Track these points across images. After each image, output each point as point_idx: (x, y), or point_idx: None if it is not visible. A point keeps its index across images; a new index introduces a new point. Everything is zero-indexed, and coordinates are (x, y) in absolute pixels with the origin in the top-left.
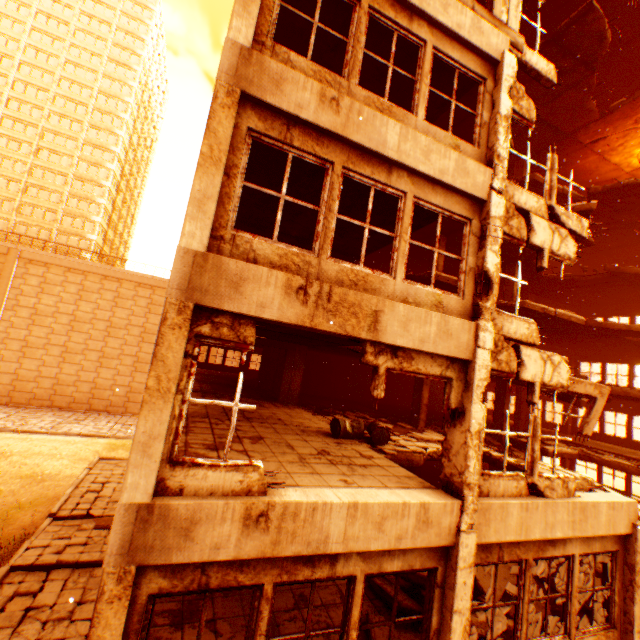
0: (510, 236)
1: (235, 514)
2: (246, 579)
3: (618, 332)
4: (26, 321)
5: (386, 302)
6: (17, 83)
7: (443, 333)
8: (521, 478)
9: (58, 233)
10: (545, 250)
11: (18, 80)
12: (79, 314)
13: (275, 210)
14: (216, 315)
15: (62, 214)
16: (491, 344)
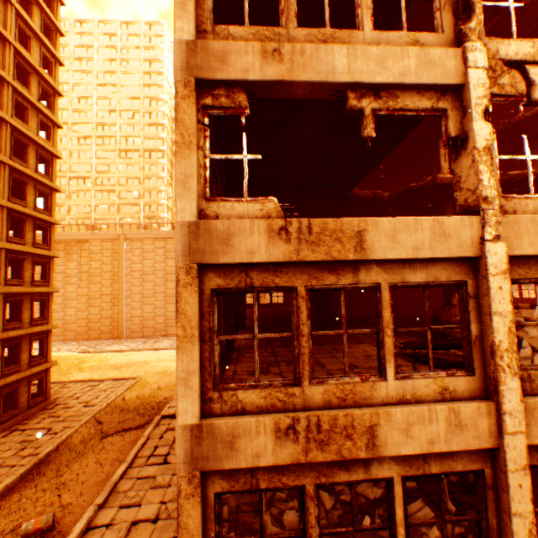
0: None
1: (260, 229)
2: (281, 282)
3: None
4: (139, 280)
5: (357, 47)
6: (98, 126)
7: (424, 64)
8: None
9: (144, 219)
10: None
11: (98, 124)
12: (168, 269)
13: None
14: (214, 90)
15: (143, 205)
16: (484, 63)
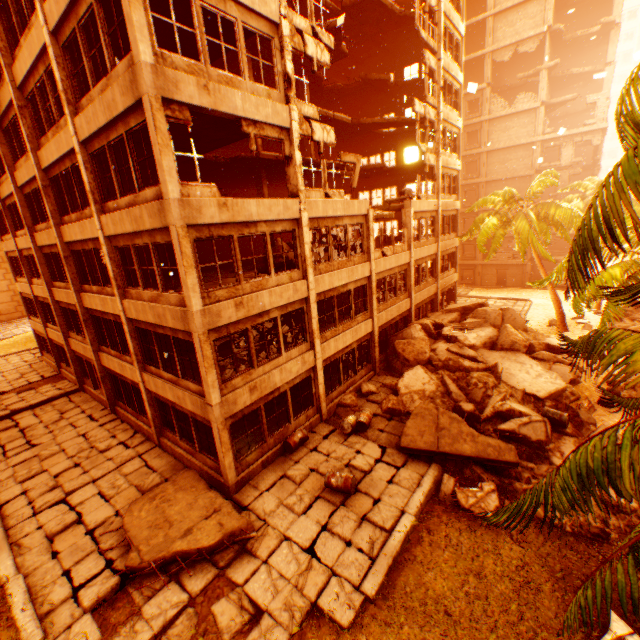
0: (296, 50)
1: (215, 204)
2: (226, 234)
3: (370, 127)
4: None
5: (246, 95)
6: None
7: (275, 113)
8: (322, 191)
9: None
10: (315, 60)
11: None
12: None
13: (125, 28)
14: (171, 105)
15: None
16: (298, 119)
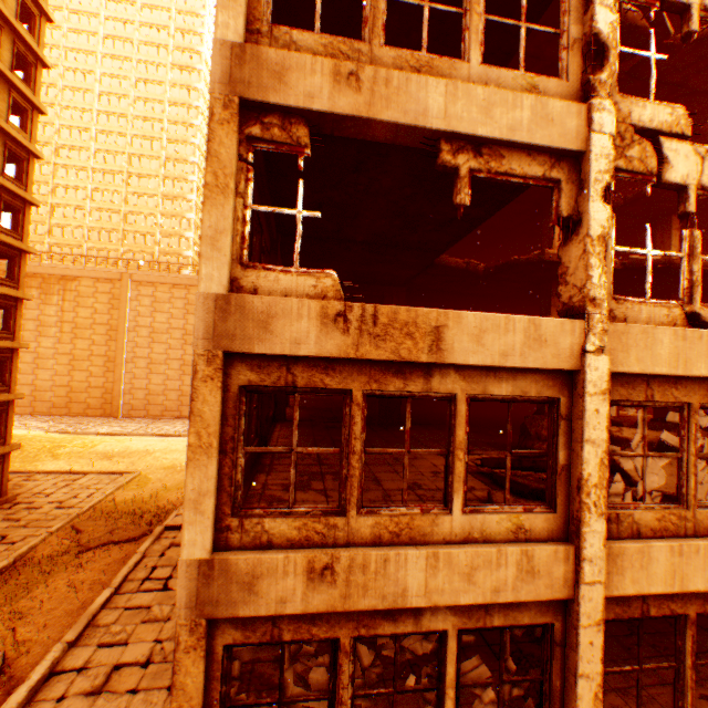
0: None
1: (311, 313)
2: (333, 384)
3: None
4: (147, 340)
5: (458, 85)
6: (100, 116)
7: (540, 120)
8: (674, 306)
9: (159, 255)
10: (693, 7)
11: (100, 112)
12: (189, 328)
13: None
14: (264, 116)
15: (159, 236)
16: (612, 128)
